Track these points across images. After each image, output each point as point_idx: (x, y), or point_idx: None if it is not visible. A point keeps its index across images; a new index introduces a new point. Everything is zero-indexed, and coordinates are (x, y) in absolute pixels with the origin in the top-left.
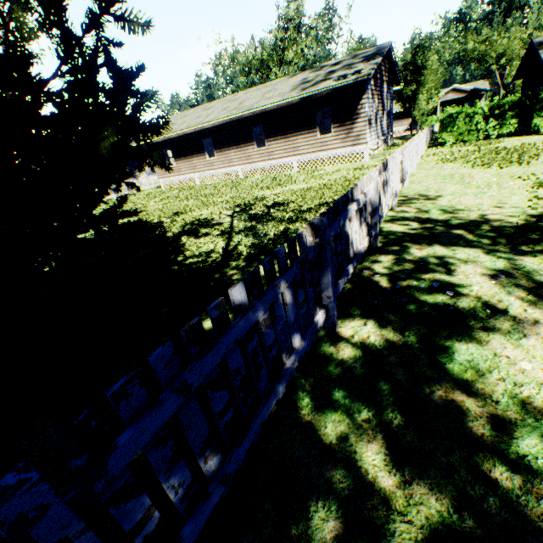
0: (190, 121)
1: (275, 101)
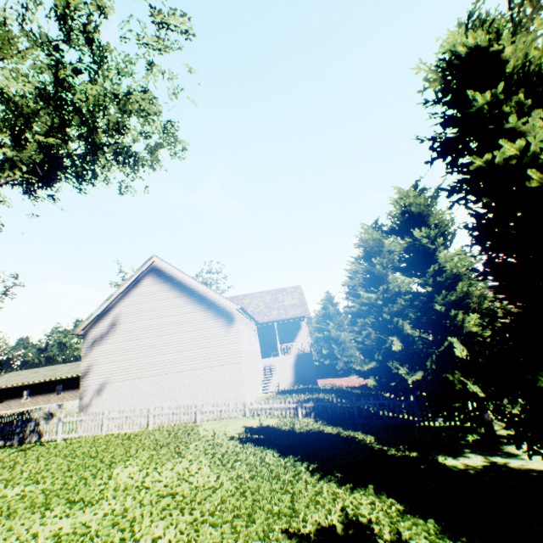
0: (21, 379)
1: (70, 374)
